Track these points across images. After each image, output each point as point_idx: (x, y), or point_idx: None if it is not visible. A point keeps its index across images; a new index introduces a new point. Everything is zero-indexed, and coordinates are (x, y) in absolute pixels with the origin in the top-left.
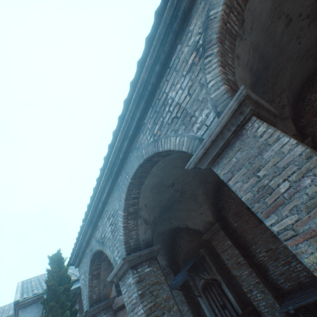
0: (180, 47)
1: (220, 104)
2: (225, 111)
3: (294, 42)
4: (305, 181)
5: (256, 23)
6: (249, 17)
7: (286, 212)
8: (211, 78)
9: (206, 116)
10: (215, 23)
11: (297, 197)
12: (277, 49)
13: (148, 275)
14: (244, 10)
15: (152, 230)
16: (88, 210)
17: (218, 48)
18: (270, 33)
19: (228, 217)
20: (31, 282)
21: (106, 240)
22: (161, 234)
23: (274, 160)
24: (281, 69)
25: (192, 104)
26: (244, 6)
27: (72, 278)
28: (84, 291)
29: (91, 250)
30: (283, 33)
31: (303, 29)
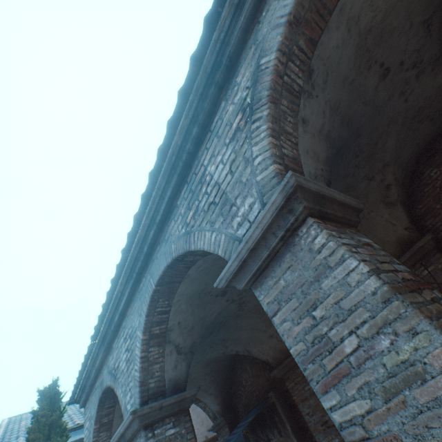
0: (224, 105)
1: (268, 192)
2: (267, 206)
3: (398, 99)
4: (381, 341)
5: (333, 75)
6: (320, 66)
7: (352, 391)
8: (259, 151)
9: (250, 207)
10: (266, 75)
11: (370, 368)
12: (371, 109)
13: (170, 441)
14: (311, 58)
15: (188, 362)
16: (99, 323)
17: (268, 110)
18: (357, 88)
19: None
20: (21, 421)
21: (119, 374)
22: (213, 361)
23: (336, 295)
24: (381, 135)
25: (234, 186)
26: (312, 53)
27: (78, 421)
28: None
29: (101, 385)
30: (378, 88)
31: (410, 82)
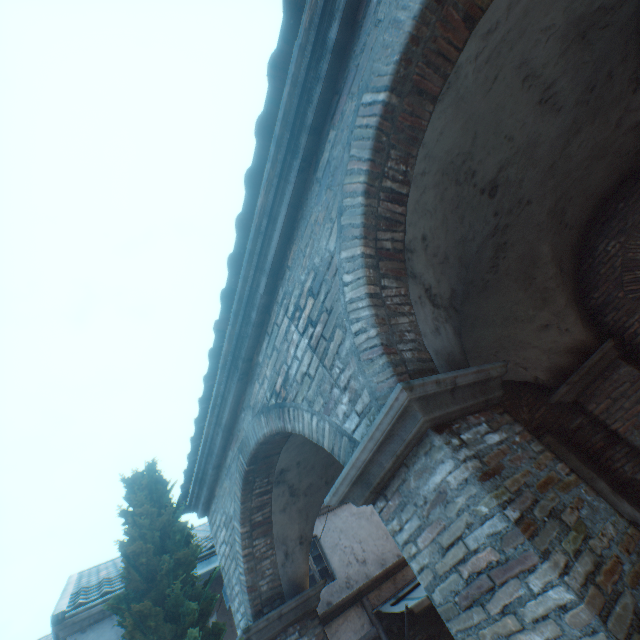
0: None
1: None
2: None
3: None
4: None
5: None
6: None
7: None
8: None
9: None
10: None
11: None
12: None
13: (505, 455)
14: None
15: (455, 328)
16: (223, 315)
17: None
18: None
19: (633, 326)
20: (99, 572)
21: (295, 390)
22: None
23: None
24: None
25: None
26: None
27: None
28: (231, 576)
29: (241, 451)
30: None
31: None
